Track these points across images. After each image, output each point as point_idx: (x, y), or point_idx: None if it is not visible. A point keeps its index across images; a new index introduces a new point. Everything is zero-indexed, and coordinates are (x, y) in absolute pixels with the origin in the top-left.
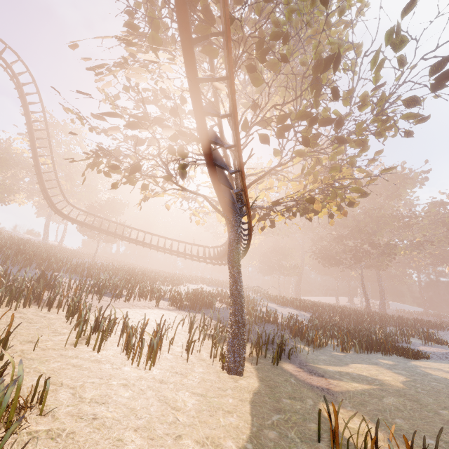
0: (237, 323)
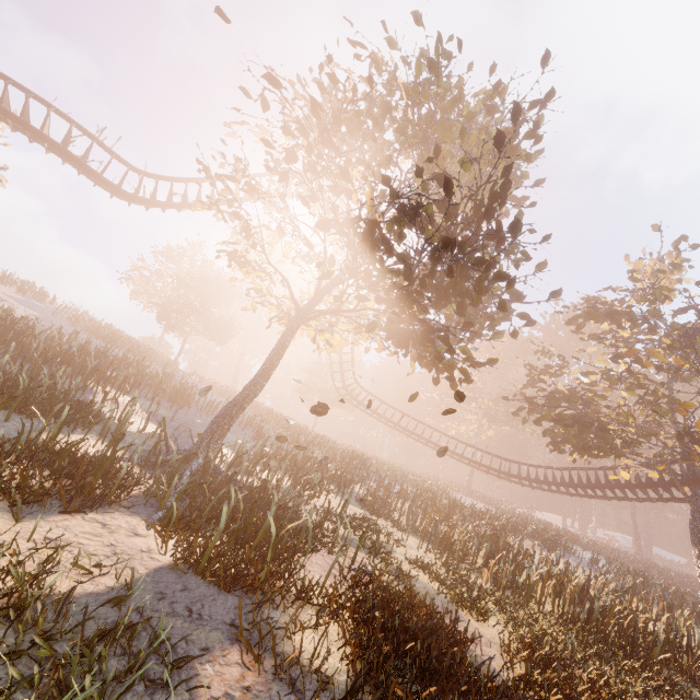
0: None
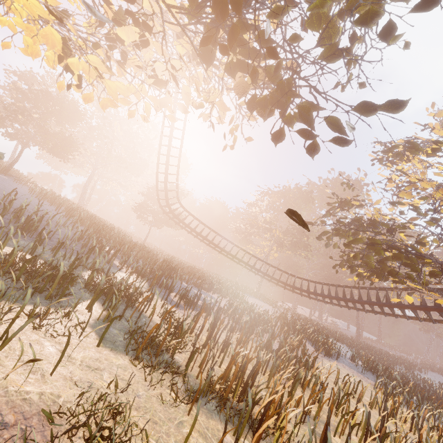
0: None
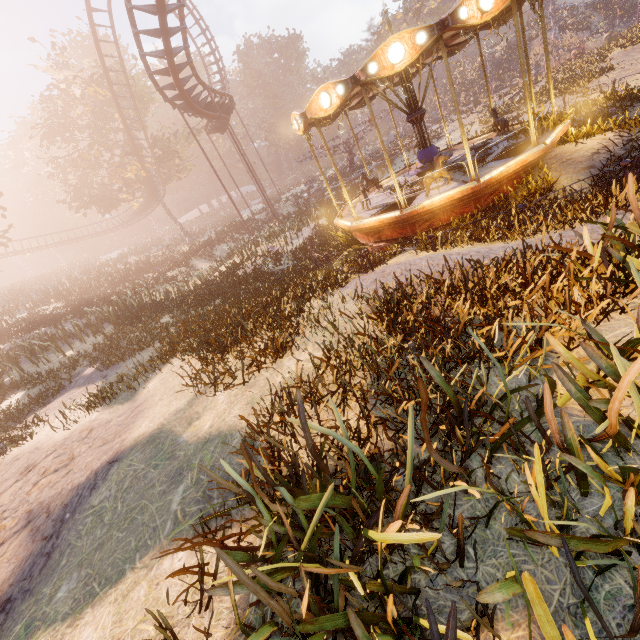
0: (186, 232)
